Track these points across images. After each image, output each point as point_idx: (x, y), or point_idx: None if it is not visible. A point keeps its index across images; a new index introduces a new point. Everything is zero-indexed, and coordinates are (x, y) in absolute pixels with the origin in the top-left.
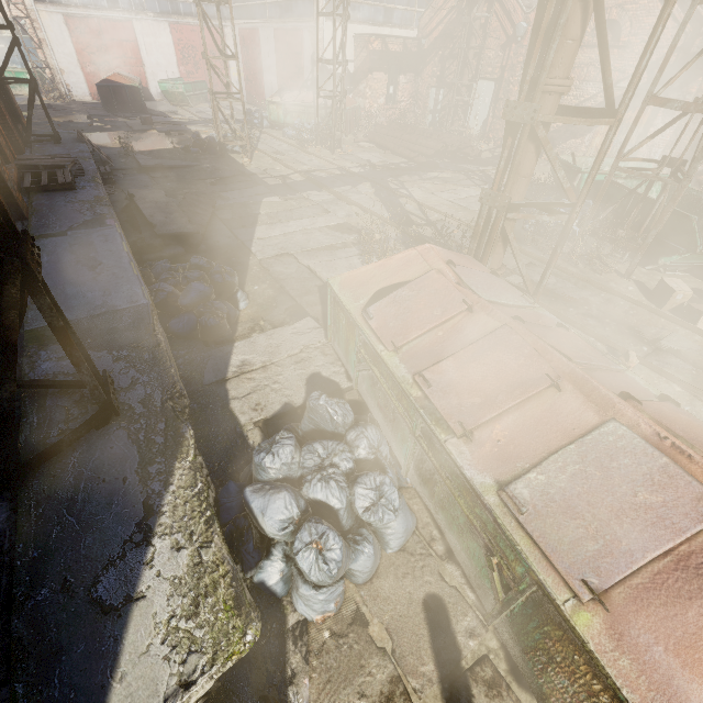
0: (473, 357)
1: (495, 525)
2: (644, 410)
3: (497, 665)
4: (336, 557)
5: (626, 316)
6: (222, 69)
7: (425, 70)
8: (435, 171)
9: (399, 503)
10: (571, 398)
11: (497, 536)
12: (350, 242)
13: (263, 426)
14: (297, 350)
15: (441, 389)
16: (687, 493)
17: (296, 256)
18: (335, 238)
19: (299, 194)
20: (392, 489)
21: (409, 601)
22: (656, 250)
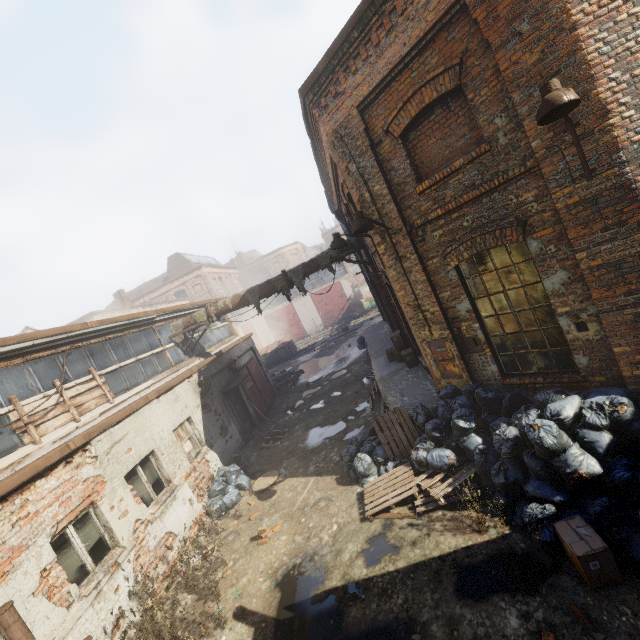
0: None
1: None
2: None
3: None
4: None
5: None
6: (259, 341)
7: None
8: None
9: None
10: None
11: None
12: None
13: None
14: None
15: None
16: None
17: None
18: None
19: None
20: None
21: None
22: None
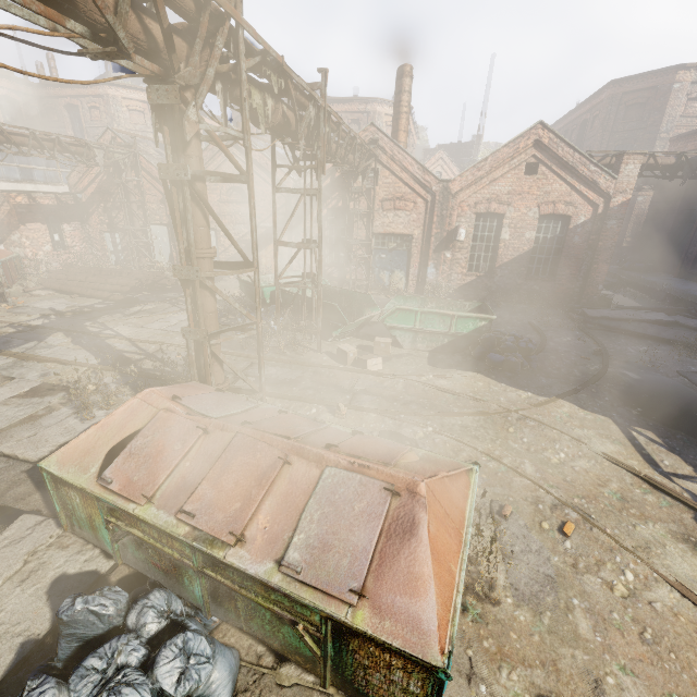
0: (223, 471)
1: (287, 597)
2: (340, 450)
3: None
4: None
5: (330, 379)
6: None
7: (92, 219)
8: (138, 305)
9: (211, 648)
10: (299, 465)
11: (293, 606)
12: (57, 403)
13: None
14: (18, 566)
15: (205, 513)
16: (375, 490)
17: None
18: (33, 406)
19: None
20: (198, 639)
21: None
22: (328, 328)
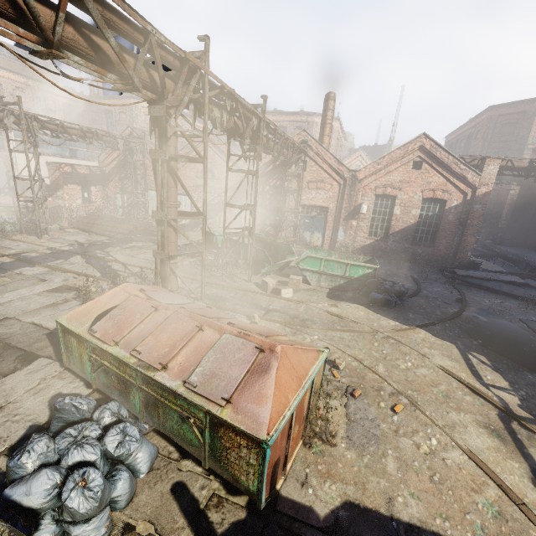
0: (162, 331)
1: (186, 400)
2: (235, 326)
3: (220, 494)
4: (99, 483)
5: (253, 300)
6: None
7: (110, 184)
8: (132, 243)
9: (139, 435)
10: (208, 332)
11: (189, 407)
12: (71, 297)
13: (8, 453)
14: (34, 384)
15: (147, 352)
16: (250, 348)
17: (17, 318)
18: (56, 298)
19: (11, 272)
20: (133, 428)
21: (161, 496)
22: (258, 267)
